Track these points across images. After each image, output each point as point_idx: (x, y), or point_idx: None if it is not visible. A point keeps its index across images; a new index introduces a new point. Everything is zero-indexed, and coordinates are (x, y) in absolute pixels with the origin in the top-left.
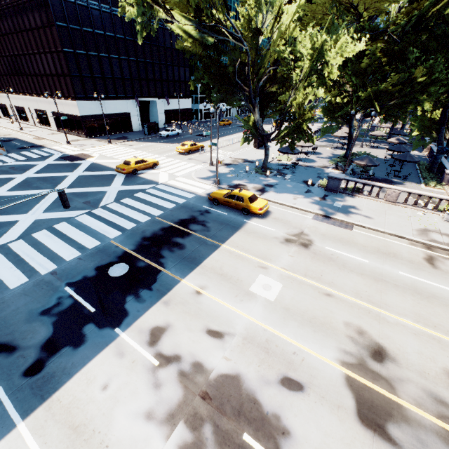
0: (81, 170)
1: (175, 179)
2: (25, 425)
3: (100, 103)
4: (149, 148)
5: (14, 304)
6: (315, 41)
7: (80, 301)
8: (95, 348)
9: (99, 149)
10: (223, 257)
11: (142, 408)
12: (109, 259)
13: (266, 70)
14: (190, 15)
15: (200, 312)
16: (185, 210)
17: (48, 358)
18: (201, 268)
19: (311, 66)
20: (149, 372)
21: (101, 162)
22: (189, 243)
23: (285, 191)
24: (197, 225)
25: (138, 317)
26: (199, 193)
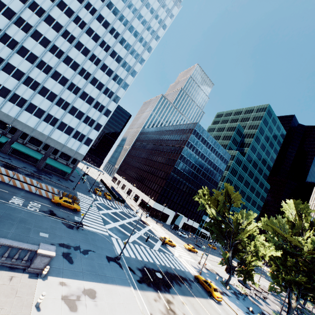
0: (146, 229)
1: (181, 258)
2: (139, 291)
3: (164, 208)
4: (172, 236)
5: (133, 261)
6: (255, 242)
7: (148, 274)
8: (153, 290)
9: (152, 223)
10: (195, 301)
11: (164, 313)
12: (156, 269)
13: (240, 238)
14: (215, 207)
15: (183, 308)
16: (183, 273)
17: (142, 282)
18: (186, 297)
19: (254, 249)
20: (166, 308)
21: (153, 230)
22: (183, 286)
23: (234, 302)
24: (187, 283)
25: (164, 293)
26: (190, 272)
